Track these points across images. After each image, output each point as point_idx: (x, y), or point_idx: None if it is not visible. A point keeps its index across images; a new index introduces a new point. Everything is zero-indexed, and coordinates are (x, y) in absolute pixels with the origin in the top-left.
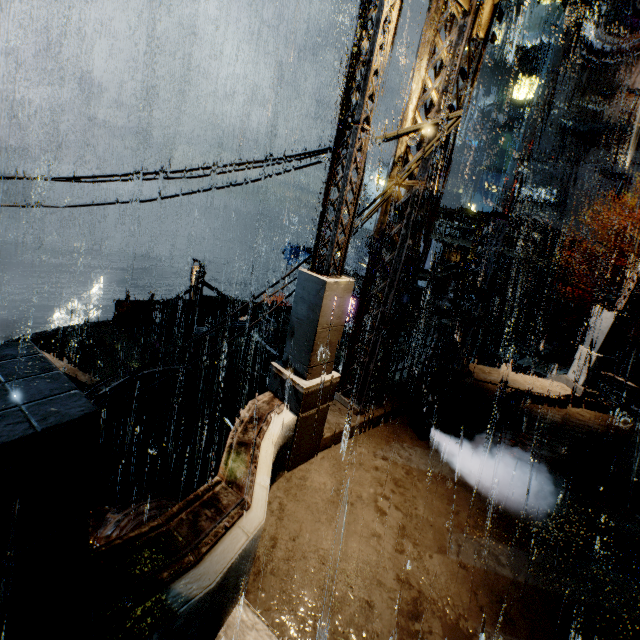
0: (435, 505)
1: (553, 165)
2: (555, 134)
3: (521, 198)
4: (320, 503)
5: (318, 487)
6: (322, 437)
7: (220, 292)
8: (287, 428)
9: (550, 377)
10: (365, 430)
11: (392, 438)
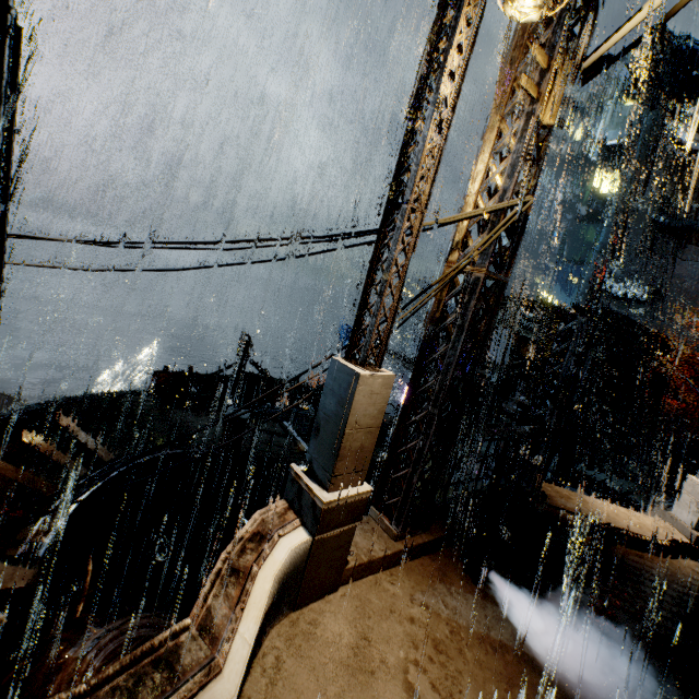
0: (488, 689)
1: (643, 260)
2: (644, 228)
3: (607, 293)
4: (330, 665)
5: (331, 639)
6: (345, 566)
7: (263, 370)
8: (298, 552)
9: (650, 511)
10: (403, 561)
11: (437, 577)
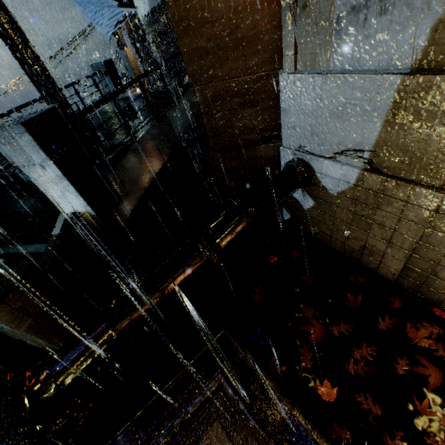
0: None
1: None
2: None
3: None
4: None
5: None
6: None
7: None
8: (141, 91)
9: None
10: None
11: None
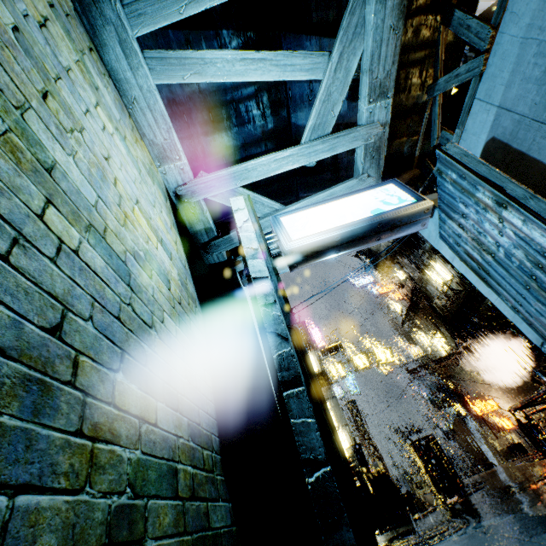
0: None
1: None
2: None
3: None
4: None
5: None
6: None
7: None
8: None
9: None
10: None
11: None
